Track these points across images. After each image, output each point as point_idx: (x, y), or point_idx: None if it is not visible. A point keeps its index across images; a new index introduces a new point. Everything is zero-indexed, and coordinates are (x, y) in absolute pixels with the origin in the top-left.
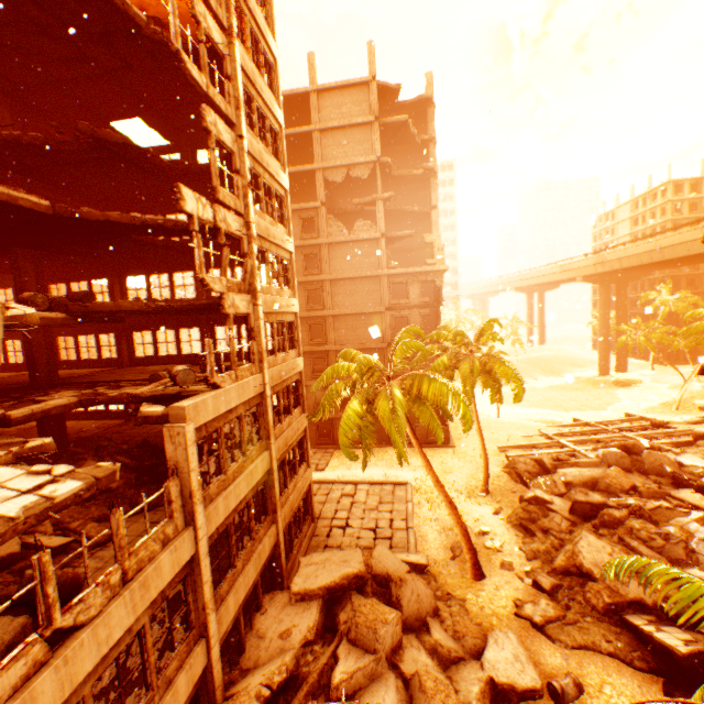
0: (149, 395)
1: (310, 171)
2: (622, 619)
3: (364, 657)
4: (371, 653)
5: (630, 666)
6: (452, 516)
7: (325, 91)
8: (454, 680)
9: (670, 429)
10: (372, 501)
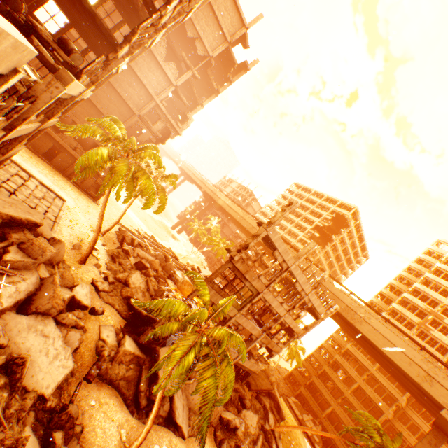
0: (44, 37)
1: None
2: (128, 302)
3: (28, 258)
4: (33, 259)
5: (121, 315)
6: (96, 233)
7: None
8: None
9: (179, 262)
10: (39, 193)
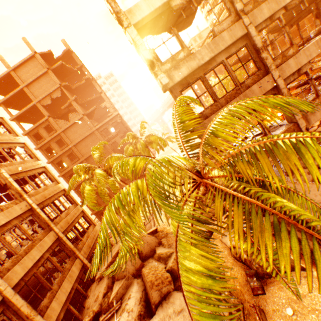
0: None
1: (33, 105)
2: None
3: (122, 281)
4: (124, 278)
5: None
6: None
7: (17, 68)
8: (168, 262)
9: None
10: None
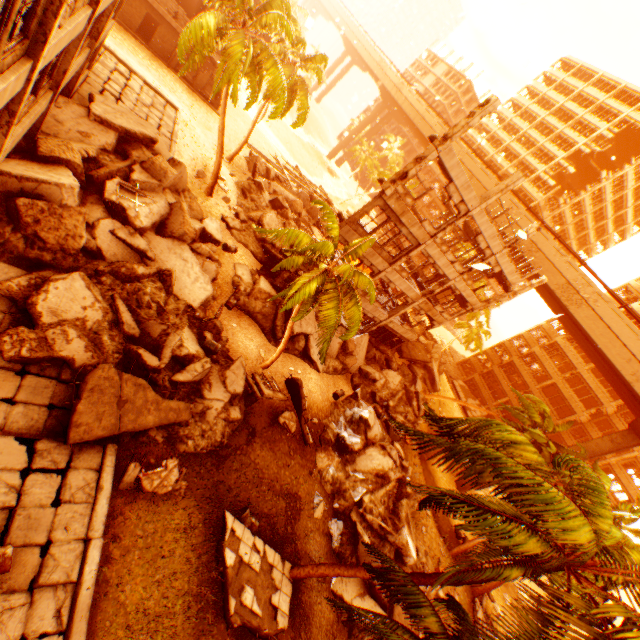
0: None
1: None
2: (263, 246)
3: (153, 180)
4: (157, 181)
5: (256, 258)
6: (218, 156)
7: None
8: None
9: (332, 208)
10: (146, 99)
